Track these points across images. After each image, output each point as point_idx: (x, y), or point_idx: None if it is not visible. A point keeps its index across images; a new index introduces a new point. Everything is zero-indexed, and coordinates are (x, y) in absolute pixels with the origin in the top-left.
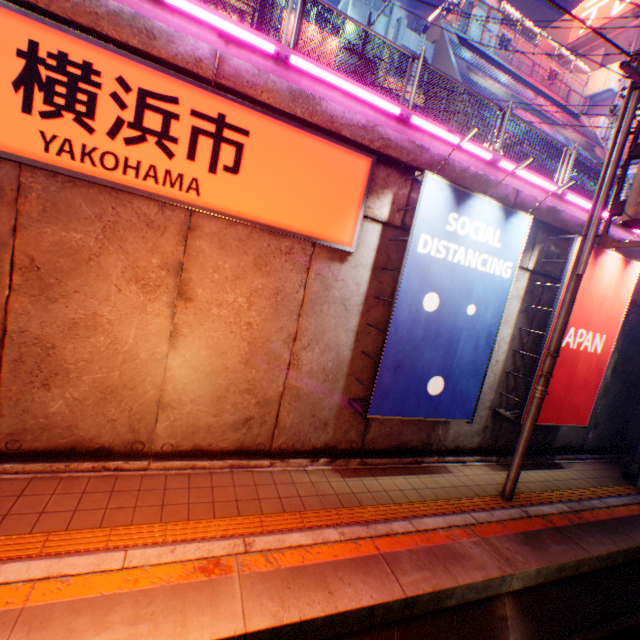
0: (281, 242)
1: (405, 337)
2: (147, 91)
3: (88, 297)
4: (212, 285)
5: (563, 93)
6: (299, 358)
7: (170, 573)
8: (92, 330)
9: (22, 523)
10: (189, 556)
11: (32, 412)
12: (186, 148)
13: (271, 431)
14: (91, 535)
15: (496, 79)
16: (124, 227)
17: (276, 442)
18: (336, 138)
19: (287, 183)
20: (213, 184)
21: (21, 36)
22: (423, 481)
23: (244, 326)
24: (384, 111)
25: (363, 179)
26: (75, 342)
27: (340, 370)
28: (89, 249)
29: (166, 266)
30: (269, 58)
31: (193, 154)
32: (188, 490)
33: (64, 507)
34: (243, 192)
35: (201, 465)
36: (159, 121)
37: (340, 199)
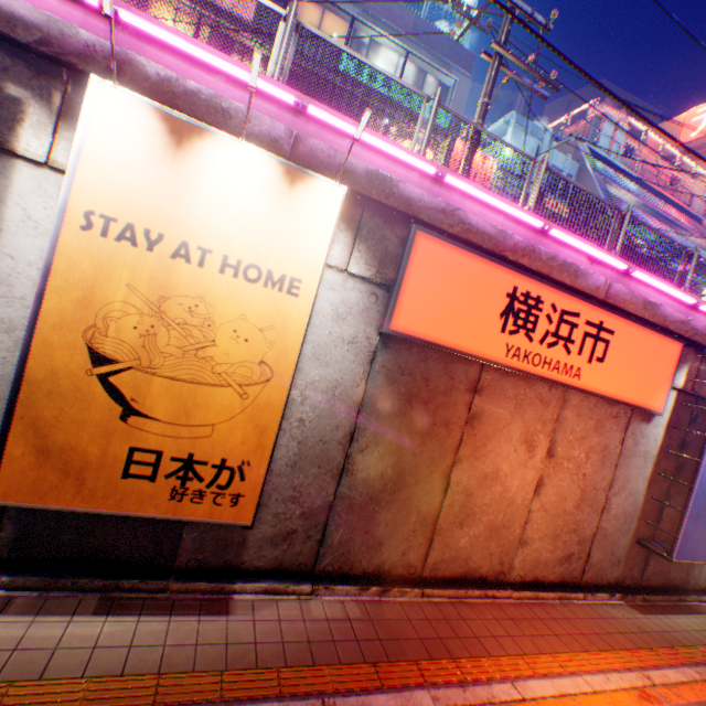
0: (611, 408)
1: (704, 491)
2: (563, 310)
3: (495, 455)
4: (566, 443)
5: (684, 197)
6: (609, 502)
7: (626, 698)
8: (493, 480)
9: (493, 645)
10: (622, 684)
11: (448, 545)
12: (576, 346)
13: (581, 566)
14: (546, 659)
15: (627, 189)
16: (525, 402)
17: (583, 576)
18: (657, 328)
19: (628, 366)
20: (586, 370)
21: (509, 283)
22: (703, 621)
23: (579, 476)
24: (677, 299)
25: (674, 359)
26: (482, 490)
27: (633, 512)
28: (503, 419)
29: (543, 430)
30: (613, 269)
31: (579, 350)
32: (555, 620)
33: (500, 631)
34: (602, 374)
35: (540, 595)
36: (565, 329)
37: (658, 375)
